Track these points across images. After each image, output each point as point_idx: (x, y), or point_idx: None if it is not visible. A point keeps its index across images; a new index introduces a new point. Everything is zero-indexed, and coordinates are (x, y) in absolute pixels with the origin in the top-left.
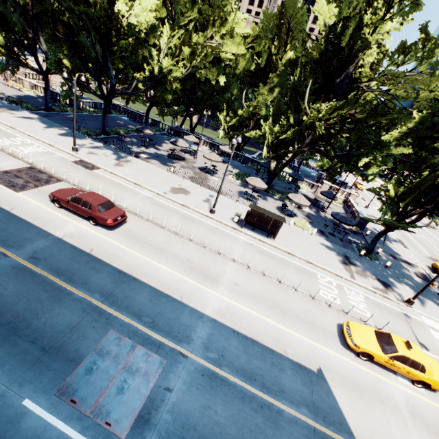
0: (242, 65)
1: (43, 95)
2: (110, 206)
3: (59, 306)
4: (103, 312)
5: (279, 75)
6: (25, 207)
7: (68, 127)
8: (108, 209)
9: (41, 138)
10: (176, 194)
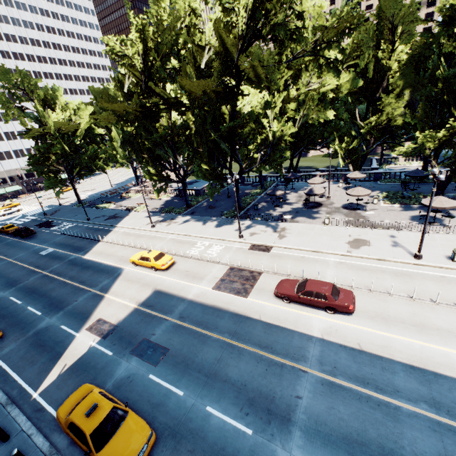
0: (345, 88)
1: (174, 195)
2: (337, 290)
3: (403, 427)
4: (454, 429)
5: (402, 77)
6: (265, 311)
7: (213, 215)
8: (338, 294)
9: (210, 236)
10: (359, 248)
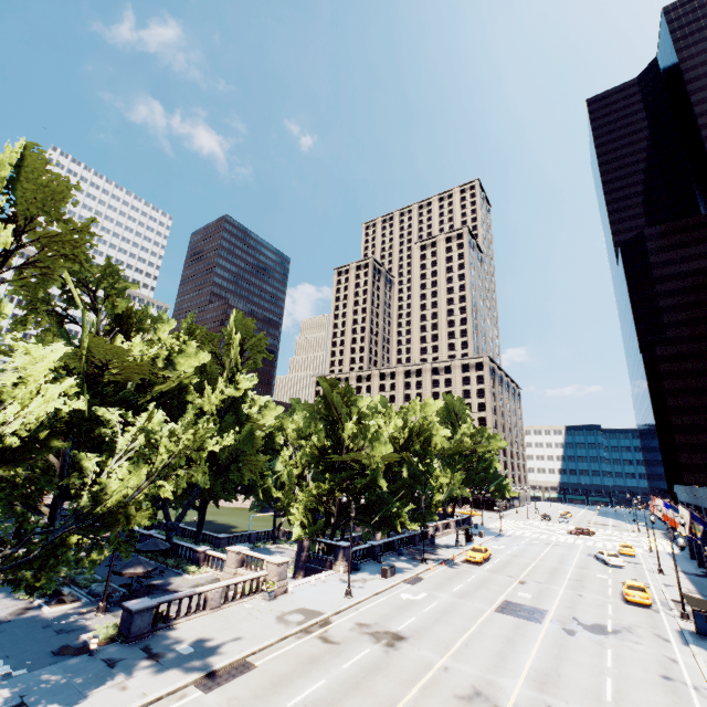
0: None
1: None
2: None
3: None
4: None
5: None
6: None
7: None
8: None
9: None
10: None
